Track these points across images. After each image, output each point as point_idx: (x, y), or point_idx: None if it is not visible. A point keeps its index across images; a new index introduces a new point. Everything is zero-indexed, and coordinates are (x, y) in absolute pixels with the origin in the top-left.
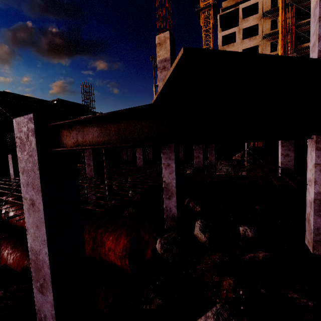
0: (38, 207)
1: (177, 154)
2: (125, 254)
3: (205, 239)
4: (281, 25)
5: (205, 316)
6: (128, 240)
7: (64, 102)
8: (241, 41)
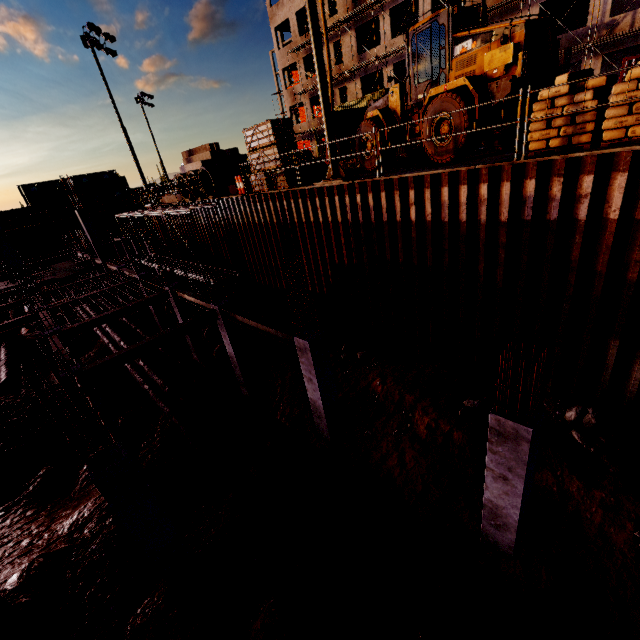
0: None
1: None
2: None
3: None
4: None
5: None
6: None
7: (80, 177)
8: None
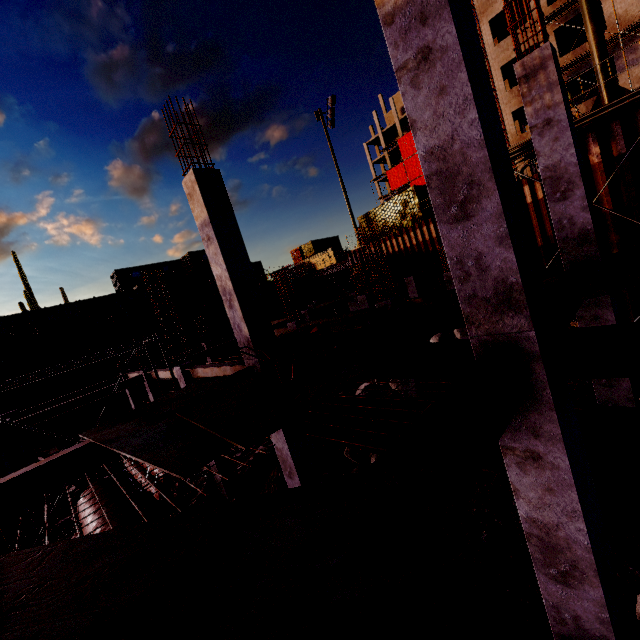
0: None
1: None
2: None
3: None
4: None
5: None
6: None
7: (200, 254)
8: None
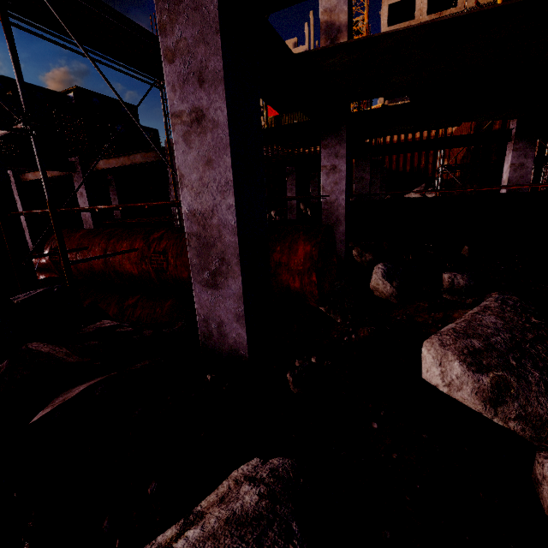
0: (213, 120)
1: (348, 149)
2: (310, 266)
3: (392, 291)
4: None
5: (480, 306)
6: (313, 245)
7: (90, 94)
8: None
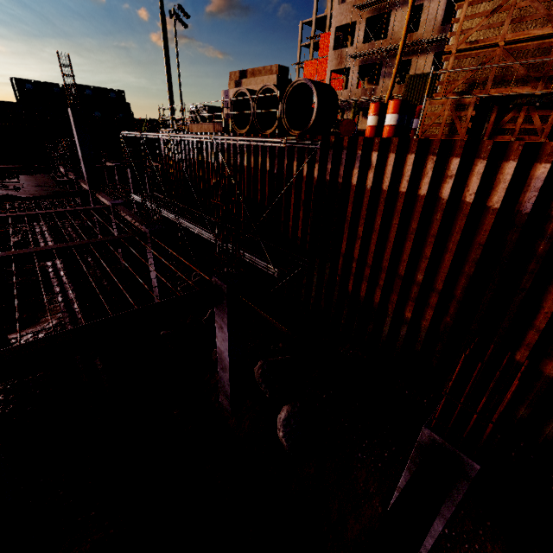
0: None
1: None
2: None
3: None
4: None
5: None
6: None
7: (84, 88)
8: None
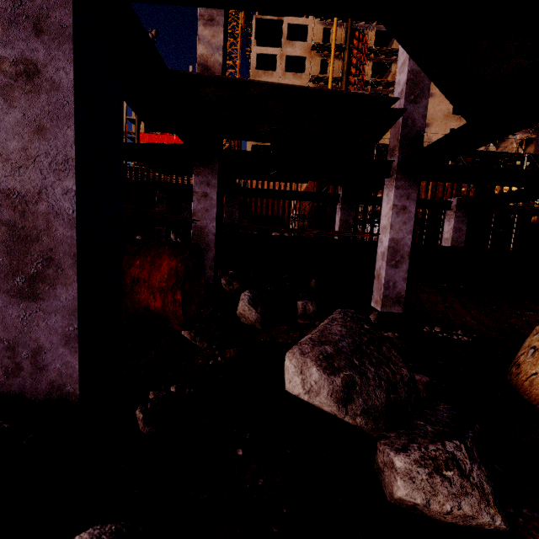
0: (52, 81)
1: (220, 181)
2: (175, 282)
3: (257, 317)
4: (332, 71)
5: (329, 318)
6: (179, 261)
7: None
8: (282, 72)
